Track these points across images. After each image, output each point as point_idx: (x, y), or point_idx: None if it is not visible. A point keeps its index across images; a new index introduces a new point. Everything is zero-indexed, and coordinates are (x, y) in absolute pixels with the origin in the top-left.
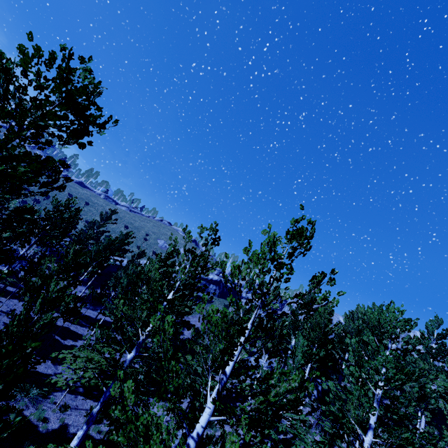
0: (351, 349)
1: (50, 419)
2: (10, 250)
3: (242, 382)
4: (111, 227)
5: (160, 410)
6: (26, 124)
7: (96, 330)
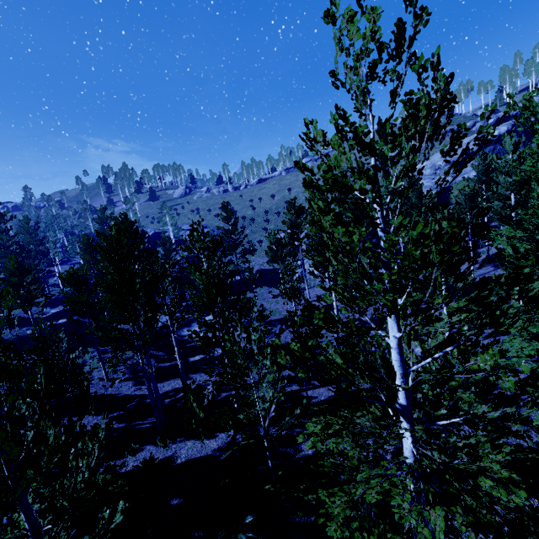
0: None
1: None
2: None
3: None
4: None
5: None
6: None
7: None
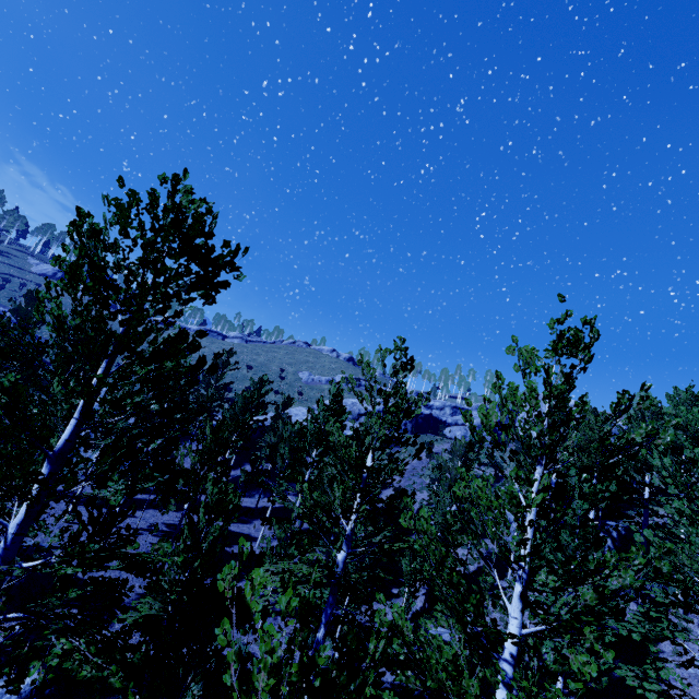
0: (667, 474)
1: (257, 654)
2: (169, 464)
3: (535, 569)
4: (229, 374)
5: (389, 613)
6: (150, 300)
7: (276, 528)
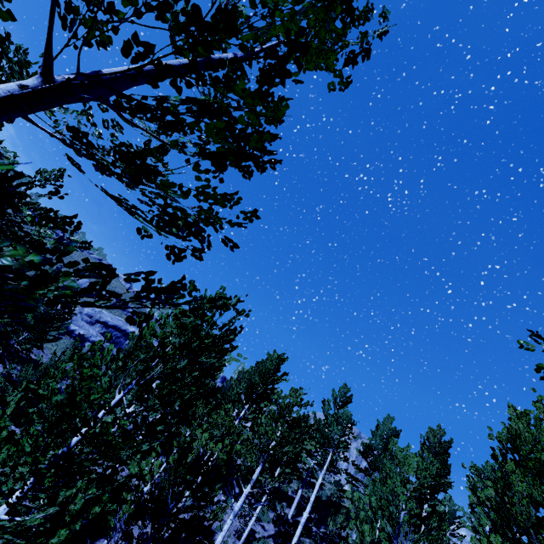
0: None
1: None
2: None
3: None
4: None
5: None
6: None
7: None
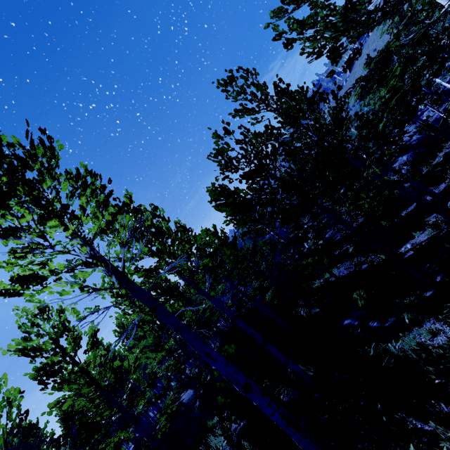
0: None
1: None
2: None
3: None
4: None
5: None
6: None
7: None
